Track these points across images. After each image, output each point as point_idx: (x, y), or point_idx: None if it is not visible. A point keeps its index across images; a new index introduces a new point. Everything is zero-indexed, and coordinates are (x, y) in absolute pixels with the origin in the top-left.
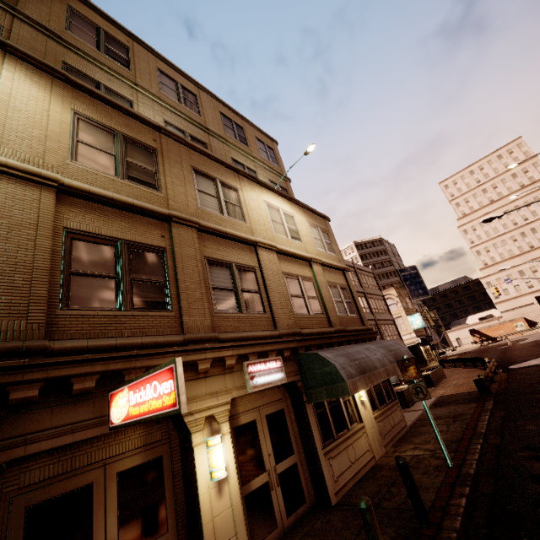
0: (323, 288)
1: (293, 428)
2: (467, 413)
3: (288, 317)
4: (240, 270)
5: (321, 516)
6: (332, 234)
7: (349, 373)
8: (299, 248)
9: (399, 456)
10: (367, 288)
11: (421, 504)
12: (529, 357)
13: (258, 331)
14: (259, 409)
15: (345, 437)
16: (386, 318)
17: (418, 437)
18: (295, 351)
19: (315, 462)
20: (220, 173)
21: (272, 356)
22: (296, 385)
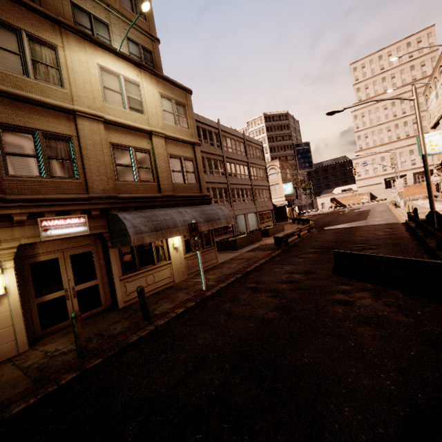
0: (160, 160)
1: (99, 263)
2: (258, 257)
3: (106, 183)
4: (48, 138)
5: (106, 314)
6: (191, 109)
7: (140, 230)
8: (138, 120)
9: (139, 286)
10: (252, 159)
11: (146, 312)
12: (343, 222)
13: (61, 194)
14: (63, 251)
15: (147, 269)
16: (263, 184)
17: (214, 270)
18: (106, 211)
19: (113, 284)
20: (29, 23)
21: (75, 214)
22: (102, 235)
